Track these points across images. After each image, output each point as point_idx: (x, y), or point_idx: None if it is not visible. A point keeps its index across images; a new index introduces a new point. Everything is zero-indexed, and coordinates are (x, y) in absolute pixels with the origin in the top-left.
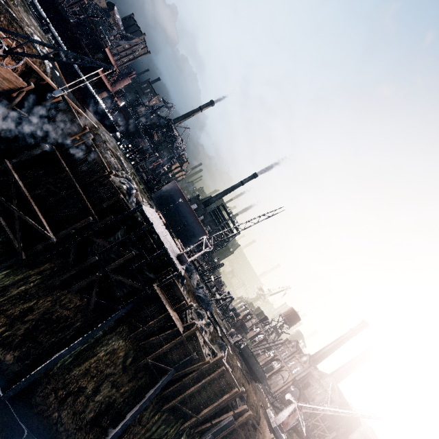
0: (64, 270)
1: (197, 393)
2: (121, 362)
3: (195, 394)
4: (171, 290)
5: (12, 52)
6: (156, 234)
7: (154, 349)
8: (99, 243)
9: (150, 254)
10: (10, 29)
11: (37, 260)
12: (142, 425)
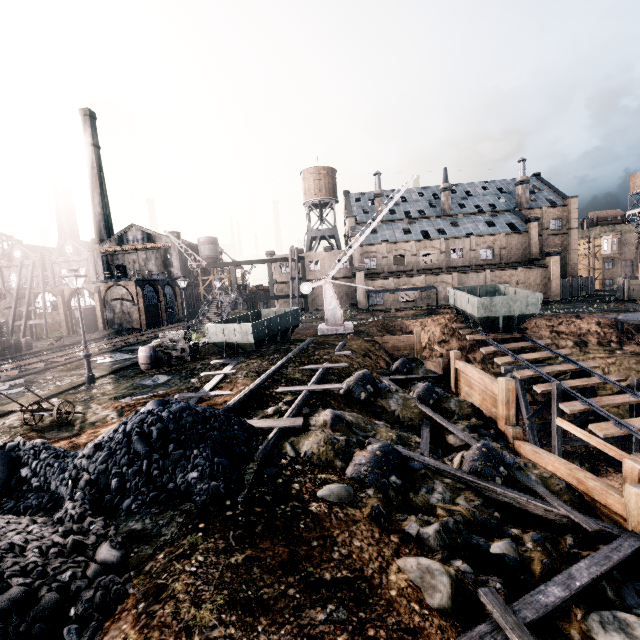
0: None
1: None
2: None
3: None
4: None
5: None
6: None
7: None
8: None
9: None
10: None
11: None
12: None
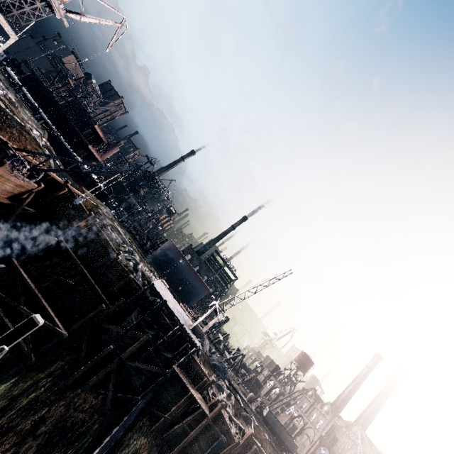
0: (76, 366)
1: None
2: None
3: None
4: (190, 367)
5: (34, 169)
6: (164, 305)
7: (179, 439)
8: (113, 329)
9: (165, 332)
10: (21, 139)
11: (46, 361)
12: None
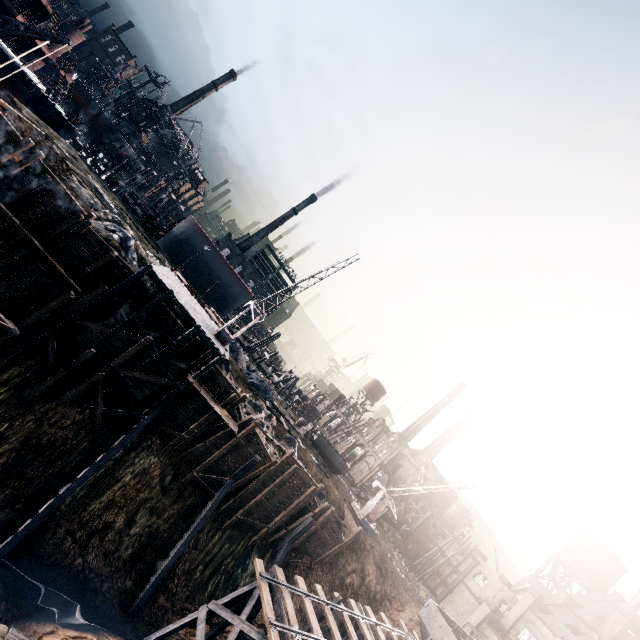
0: (43, 375)
1: (266, 500)
2: (157, 483)
3: (263, 502)
4: (213, 381)
5: None
6: (177, 304)
7: (201, 459)
8: (93, 328)
9: (175, 336)
10: None
11: None
12: (199, 550)
